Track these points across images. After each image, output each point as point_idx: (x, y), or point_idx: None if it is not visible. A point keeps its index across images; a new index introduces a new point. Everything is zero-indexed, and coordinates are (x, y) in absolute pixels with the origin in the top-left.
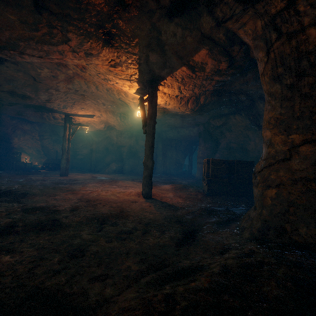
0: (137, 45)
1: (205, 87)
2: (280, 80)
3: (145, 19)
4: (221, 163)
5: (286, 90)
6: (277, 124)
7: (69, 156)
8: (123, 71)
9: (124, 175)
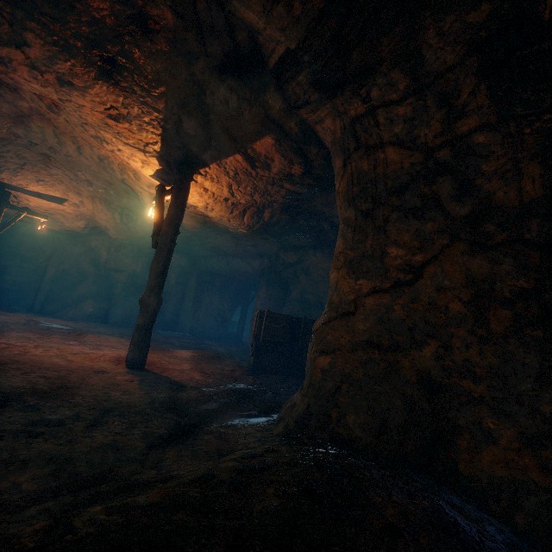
0: (162, 97)
1: (270, 196)
2: (355, 204)
3: (181, 62)
4: (282, 320)
5: (360, 217)
6: (346, 262)
7: None
8: (133, 133)
9: (108, 327)
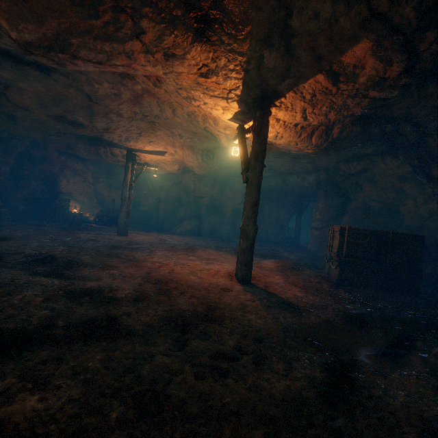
0: (247, 38)
1: (347, 110)
2: None
3: None
4: (365, 235)
5: None
6: None
7: (130, 208)
8: (219, 84)
9: (202, 239)
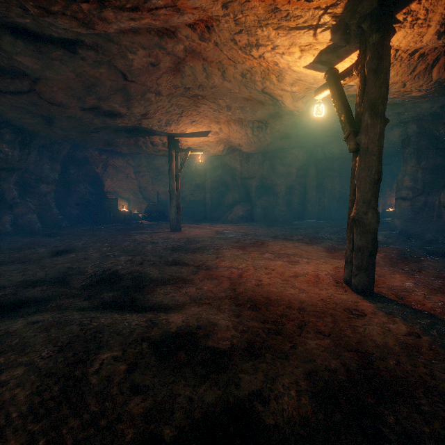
0: None
1: None
2: None
3: None
4: None
5: None
6: None
7: (179, 201)
8: (309, 1)
9: (258, 225)
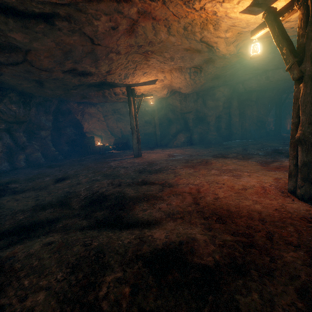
0: None
1: None
2: None
3: None
4: None
5: None
6: None
7: (139, 134)
8: None
9: (197, 147)
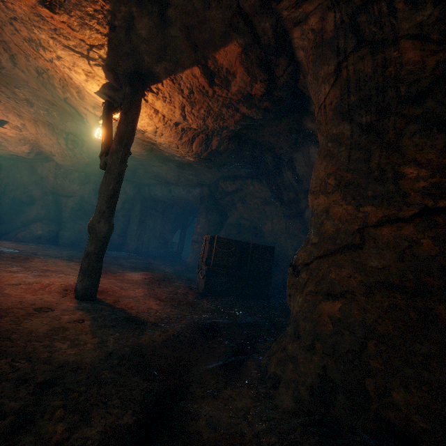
0: None
1: (223, 121)
2: (352, 116)
3: None
4: (231, 245)
5: (358, 133)
6: (340, 185)
7: None
8: (73, 30)
9: (58, 248)
